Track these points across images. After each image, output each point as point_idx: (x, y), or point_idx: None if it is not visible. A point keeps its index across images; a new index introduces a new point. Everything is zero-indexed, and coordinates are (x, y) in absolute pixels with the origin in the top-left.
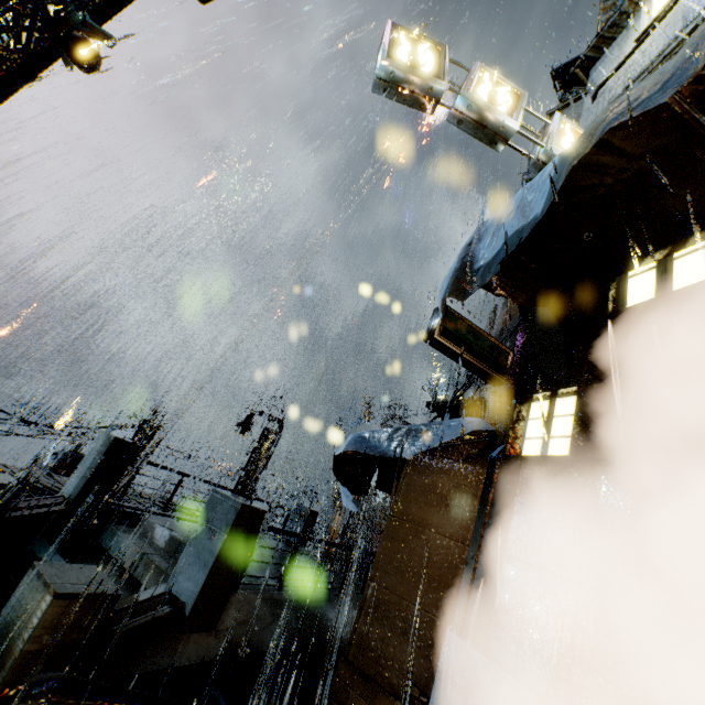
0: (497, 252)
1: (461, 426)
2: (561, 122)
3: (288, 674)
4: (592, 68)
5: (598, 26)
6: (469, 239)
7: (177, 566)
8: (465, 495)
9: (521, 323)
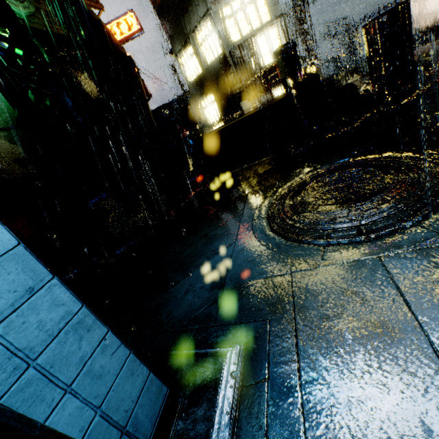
0: None
1: None
2: None
3: None
4: None
5: None
6: None
7: None
8: None
9: None
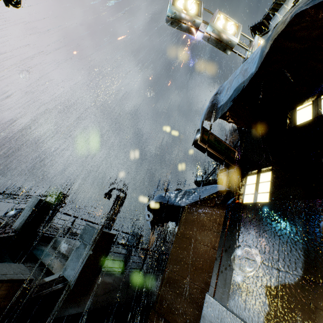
0: (230, 97)
1: (211, 189)
2: (258, 40)
3: (127, 315)
4: (271, 19)
5: (273, 1)
6: (215, 93)
7: (67, 263)
8: (214, 224)
9: (241, 138)
